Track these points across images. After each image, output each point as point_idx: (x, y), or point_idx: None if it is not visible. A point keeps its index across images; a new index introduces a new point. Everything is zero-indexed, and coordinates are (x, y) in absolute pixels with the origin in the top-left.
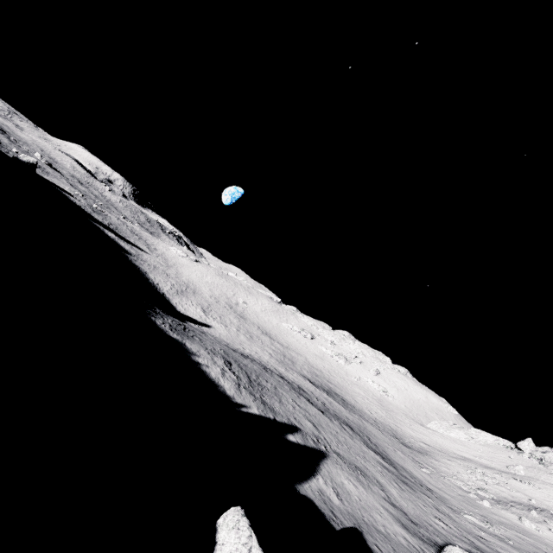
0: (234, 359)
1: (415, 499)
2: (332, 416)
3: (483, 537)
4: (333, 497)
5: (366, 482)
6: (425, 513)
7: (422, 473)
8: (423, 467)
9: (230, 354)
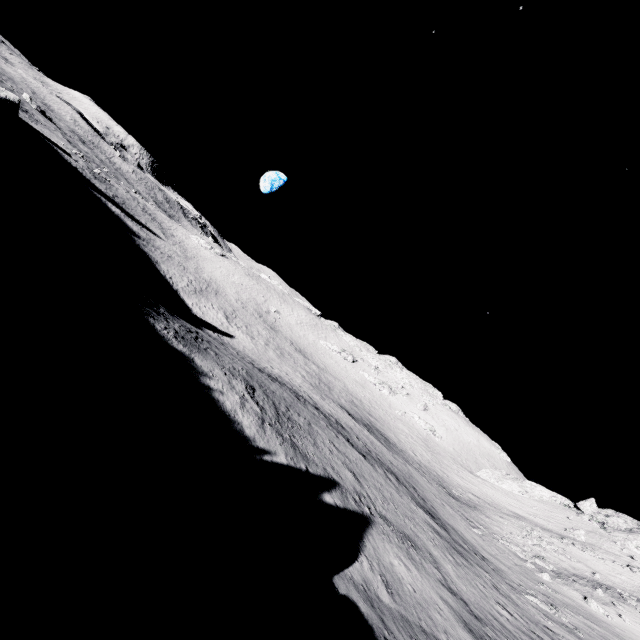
0: (259, 384)
1: (472, 577)
2: (375, 461)
3: (550, 627)
4: (382, 591)
5: (419, 558)
6: (486, 599)
7: (473, 534)
8: (474, 526)
9: (254, 376)
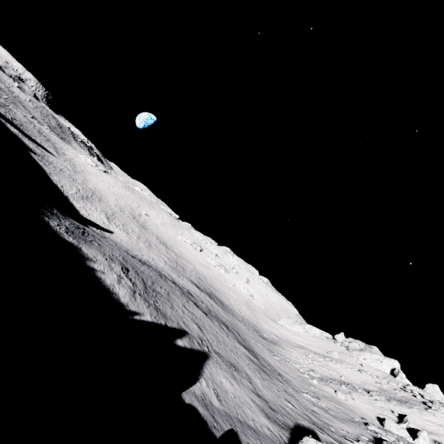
0: (132, 266)
1: (272, 386)
2: (213, 317)
3: (315, 410)
4: (214, 399)
5: (239, 377)
6: (279, 398)
7: (274, 360)
8: (275, 355)
9: (128, 261)
